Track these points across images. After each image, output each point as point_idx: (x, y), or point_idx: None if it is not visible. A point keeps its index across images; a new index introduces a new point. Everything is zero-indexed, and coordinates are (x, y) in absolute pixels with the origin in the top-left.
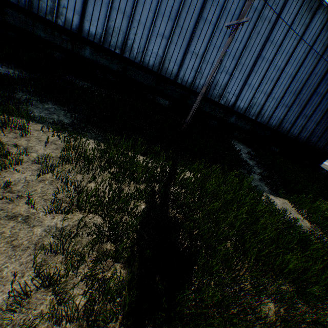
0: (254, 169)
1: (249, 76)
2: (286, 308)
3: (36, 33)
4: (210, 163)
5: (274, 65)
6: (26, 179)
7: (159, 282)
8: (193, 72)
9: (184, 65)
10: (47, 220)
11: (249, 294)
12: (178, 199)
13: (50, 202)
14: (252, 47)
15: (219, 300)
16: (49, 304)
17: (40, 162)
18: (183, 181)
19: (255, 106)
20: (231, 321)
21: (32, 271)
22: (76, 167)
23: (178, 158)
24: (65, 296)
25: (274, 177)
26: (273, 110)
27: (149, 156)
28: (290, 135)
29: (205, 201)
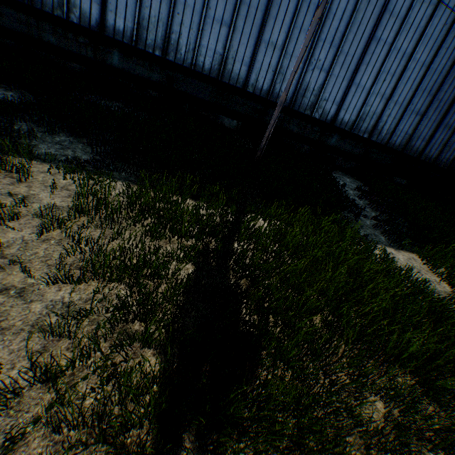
0: (366, 212)
1: (357, 72)
2: (402, 410)
3: (43, 37)
4: (295, 205)
5: (397, 51)
6: (24, 238)
7: (203, 375)
8: (270, 73)
9: (256, 64)
10: (51, 293)
11: (343, 391)
12: (242, 258)
13: (55, 269)
14: (360, 24)
15: (294, 399)
16: (47, 404)
17: (44, 215)
18: (252, 232)
19: (368, 118)
20: (311, 428)
21: (25, 361)
22: (95, 219)
23: (247, 200)
24: (65, 394)
25: (397, 222)
26: (396, 121)
27: (204, 199)
28: (424, 157)
29: (284, 259)
